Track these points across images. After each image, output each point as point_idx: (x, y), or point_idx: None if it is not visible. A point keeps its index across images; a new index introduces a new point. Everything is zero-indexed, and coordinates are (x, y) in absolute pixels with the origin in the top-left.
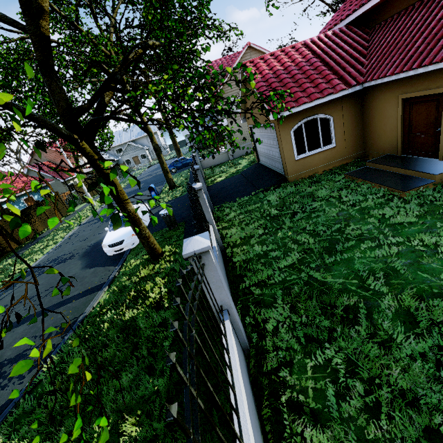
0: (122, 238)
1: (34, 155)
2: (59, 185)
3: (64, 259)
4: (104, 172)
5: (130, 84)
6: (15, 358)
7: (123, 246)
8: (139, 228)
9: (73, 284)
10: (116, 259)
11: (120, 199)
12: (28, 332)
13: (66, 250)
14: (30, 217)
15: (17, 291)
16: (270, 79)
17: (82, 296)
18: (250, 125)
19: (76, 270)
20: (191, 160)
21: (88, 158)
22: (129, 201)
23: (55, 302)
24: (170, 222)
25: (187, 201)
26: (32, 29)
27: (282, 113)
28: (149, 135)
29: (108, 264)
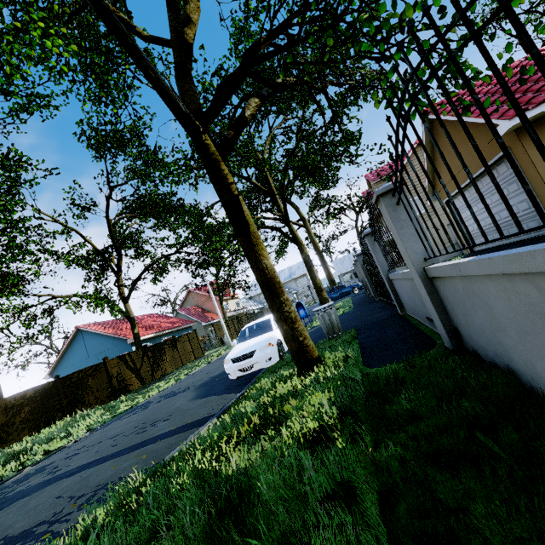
0: (253, 348)
1: (185, 300)
2: (200, 329)
3: (176, 393)
4: (231, 191)
5: (280, 218)
6: (17, 536)
7: (253, 360)
8: (279, 300)
9: (171, 417)
10: (240, 385)
11: (252, 245)
12: (71, 487)
13: (183, 384)
14: (162, 352)
15: (108, 428)
16: (482, 98)
17: (172, 434)
18: (446, 198)
19: (183, 402)
20: (351, 288)
21: (211, 165)
22: (265, 252)
23: (134, 441)
24: (330, 324)
25: (353, 314)
26: (173, 25)
27: (527, 112)
28: (298, 245)
29: (227, 391)
